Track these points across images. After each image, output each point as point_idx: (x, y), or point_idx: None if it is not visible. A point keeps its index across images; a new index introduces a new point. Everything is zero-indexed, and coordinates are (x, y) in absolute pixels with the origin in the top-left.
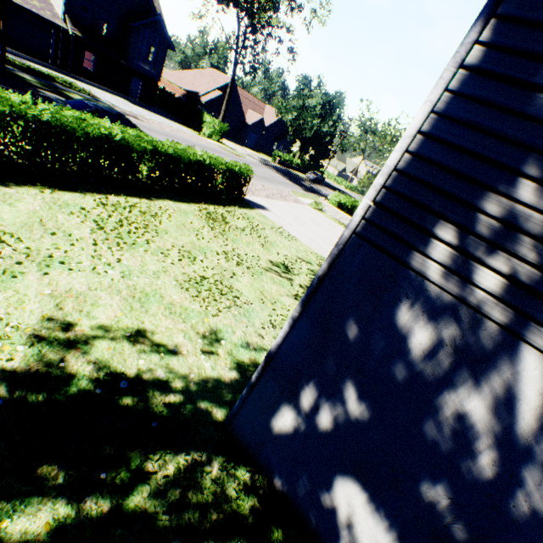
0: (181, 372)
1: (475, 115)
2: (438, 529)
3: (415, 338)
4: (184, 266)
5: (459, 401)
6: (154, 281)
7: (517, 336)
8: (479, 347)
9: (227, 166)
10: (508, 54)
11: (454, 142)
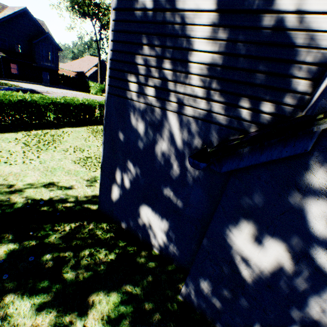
0: (74, 195)
1: (123, 27)
2: (174, 207)
3: (139, 128)
4: (77, 154)
5: (160, 147)
6: (59, 162)
7: (165, 109)
8: (157, 120)
9: (99, 103)
10: (123, 0)
11: (121, 40)
